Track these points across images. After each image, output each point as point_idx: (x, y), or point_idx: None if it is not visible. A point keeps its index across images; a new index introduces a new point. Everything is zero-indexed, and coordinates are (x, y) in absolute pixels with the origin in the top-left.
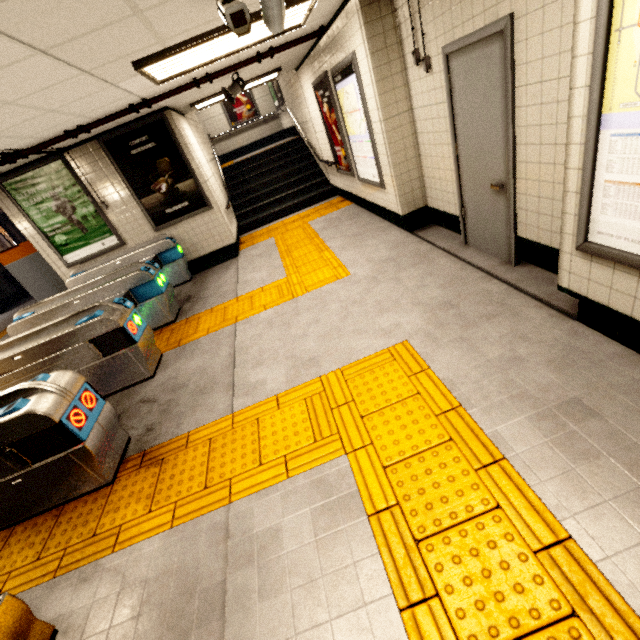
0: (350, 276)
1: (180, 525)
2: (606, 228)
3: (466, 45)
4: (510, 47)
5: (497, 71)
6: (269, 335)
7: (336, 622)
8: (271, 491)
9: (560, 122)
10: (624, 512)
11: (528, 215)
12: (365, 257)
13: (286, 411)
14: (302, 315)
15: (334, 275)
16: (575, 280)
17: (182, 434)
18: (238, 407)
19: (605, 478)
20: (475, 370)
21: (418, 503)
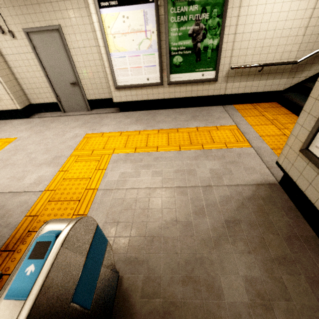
0: (18, 138)
1: (89, 210)
2: (120, 80)
3: (39, 30)
4: (63, 35)
5: (59, 42)
6: (2, 173)
7: (153, 162)
8: (106, 174)
9: (90, 60)
10: (158, 124)
11: (89, 91)
12: (14, 131)
13: (73, 168)
14: (13, 158)
15: (4, 142)
16: (117, 98)
17: (21, 220)
18: (42, 188)
19: (152, 123)
20: (115, 127)
21: (138, 144)
